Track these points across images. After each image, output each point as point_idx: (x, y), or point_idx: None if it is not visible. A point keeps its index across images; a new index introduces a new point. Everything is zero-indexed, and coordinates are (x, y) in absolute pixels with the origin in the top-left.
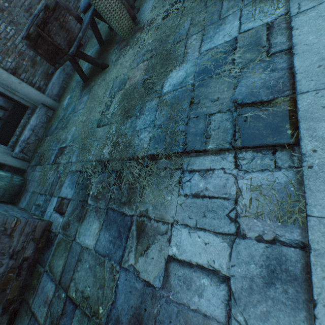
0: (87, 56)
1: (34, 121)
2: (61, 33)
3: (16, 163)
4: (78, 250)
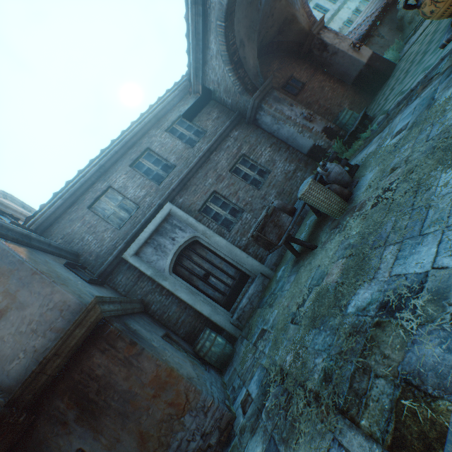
0: (296, 240)
1: (251, 289)
2: (274, 230)
3: (231, 329)
4: None
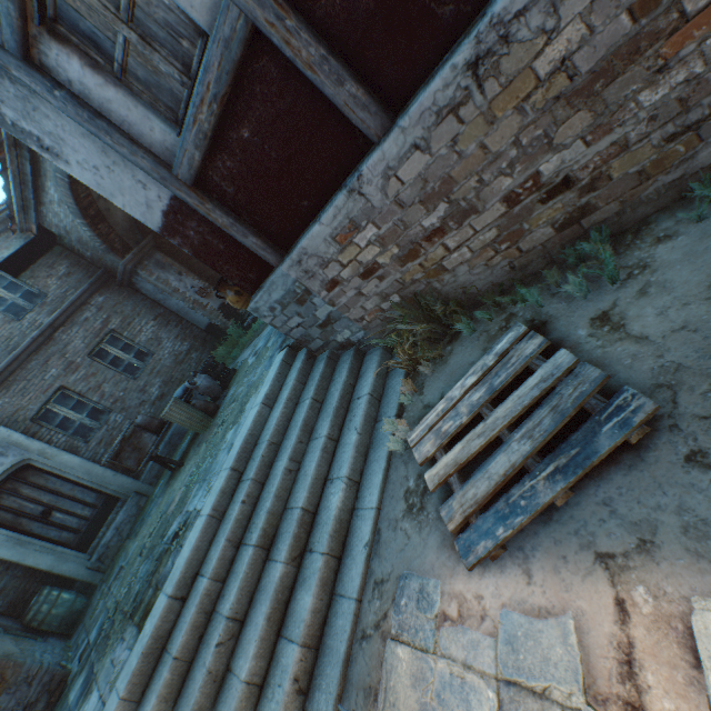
0: (164, 459)
1: (122, 515)
2: (134, 454)
3: (89, 576)
4: (66, 705)
